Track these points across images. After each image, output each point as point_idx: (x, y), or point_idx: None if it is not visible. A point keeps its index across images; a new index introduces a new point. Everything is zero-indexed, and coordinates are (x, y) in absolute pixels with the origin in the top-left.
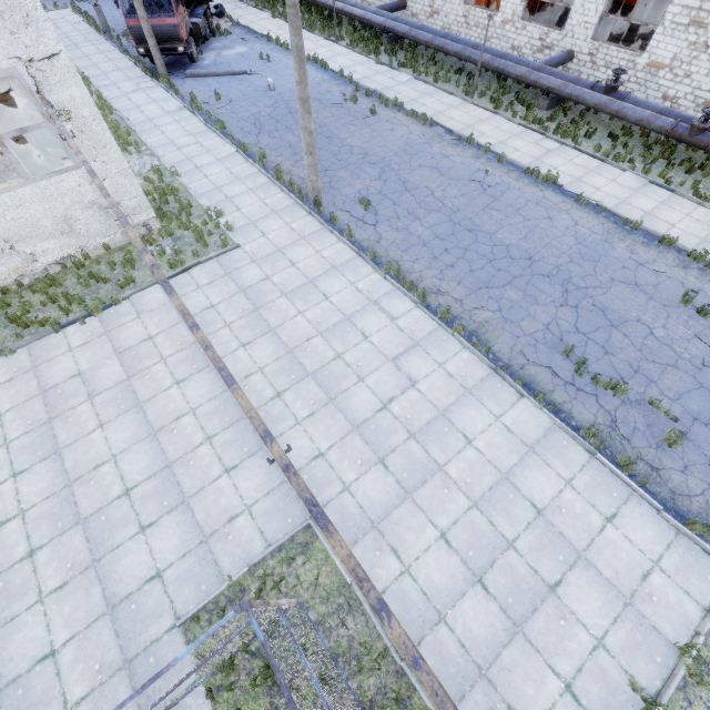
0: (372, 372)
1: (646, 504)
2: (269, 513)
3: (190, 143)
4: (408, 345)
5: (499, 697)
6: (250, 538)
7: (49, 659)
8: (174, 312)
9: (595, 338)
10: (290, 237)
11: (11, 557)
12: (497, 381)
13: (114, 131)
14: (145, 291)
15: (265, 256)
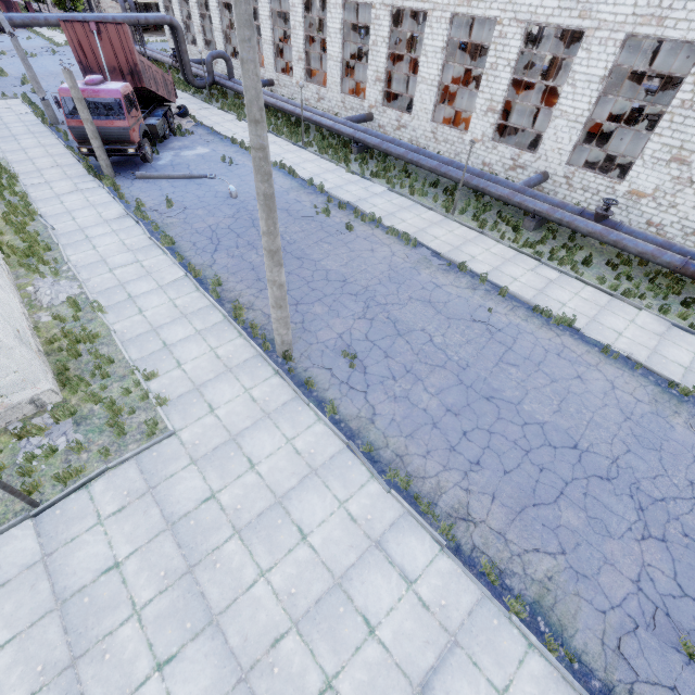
0: None
1: None
2: None
3: (126, 263)
4: (442, 645)
5: None
6: None
7: None
8: (46, 584)
9: None
10: (249, 414)
11: None
12: None
13: (28, 246)
14: (5, 535)
15: (211, 451)
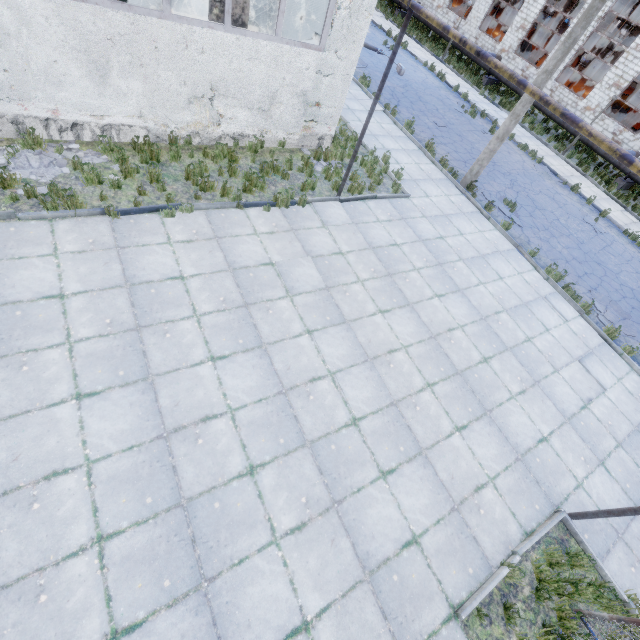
0: (563, 366)
1: None
2: (513, 492)
3: None
4: (586, 350)
5: None
6: (503, 518)
7: (302, 635)
8: (361, 236)
9: None
10: (451, 208)
11: (225, 468)
12: None
13: None
14: (327, 203)
15: (434, 216)
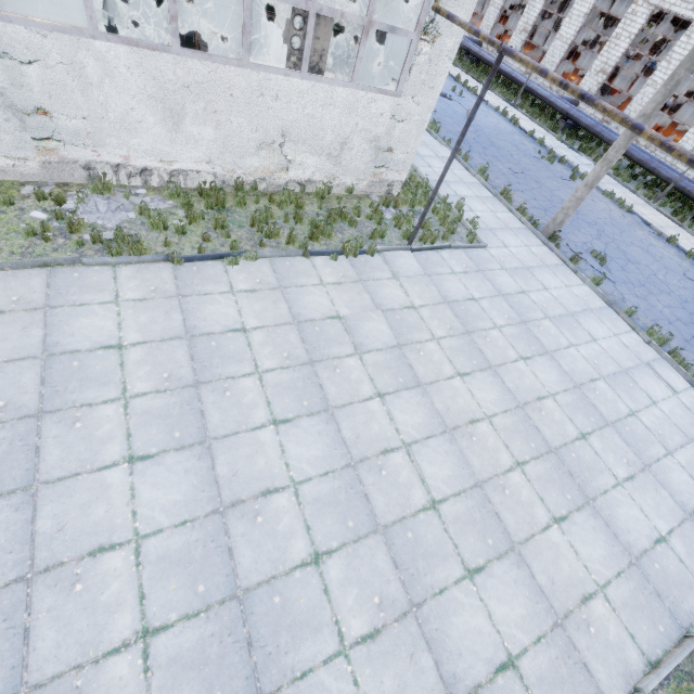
0: (677, 447)
1: None
2: (630, 606)
3: None
4: None
5: None
6: (619, 641)
7: None
8: (435, 288)
9: None
10: (533, 260)
11: (287, 554)
12: None
13: None
14: (398, 252)
15: (514, 268)
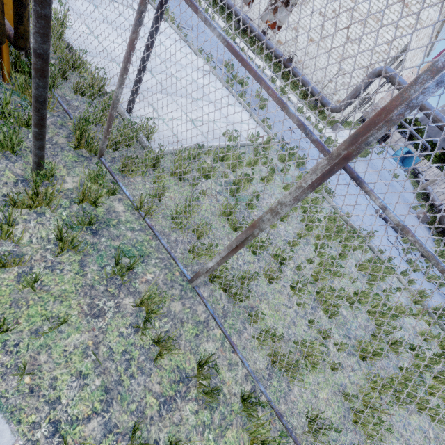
0: None
1: (247, 112)
2: None
3: None
4: (135, 2)
5: (146, 100)
6: None
7: None
8: None
9: (238, 74)
10: None
11: None
12: (187, 47)
13: None
14: None
15: None
